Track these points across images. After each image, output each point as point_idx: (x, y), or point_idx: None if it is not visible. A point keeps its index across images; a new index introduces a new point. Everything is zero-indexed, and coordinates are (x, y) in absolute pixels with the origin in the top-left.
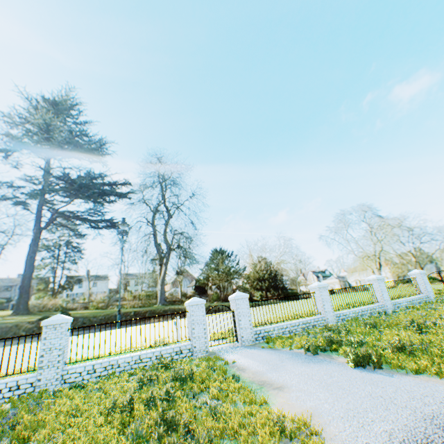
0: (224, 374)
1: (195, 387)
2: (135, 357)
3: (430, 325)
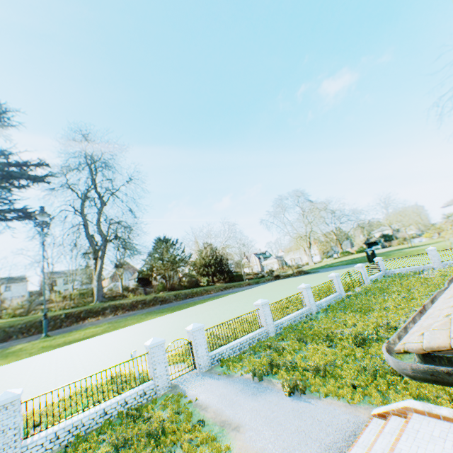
0: (190, 418)
1: (169, 441)
2: (100, 411)
3: (338, 335)
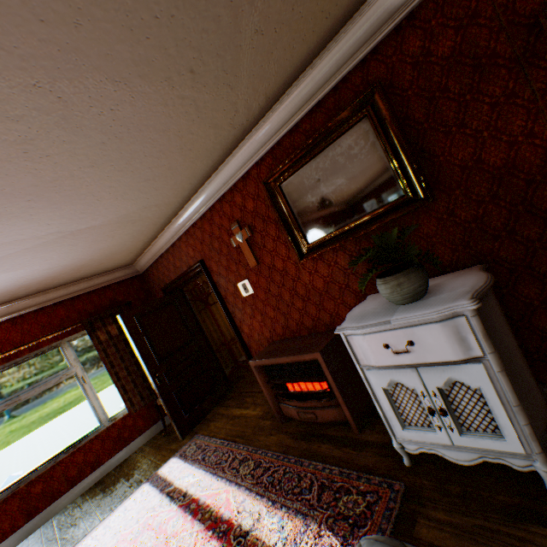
0: None
1: None
2: None
3: None
